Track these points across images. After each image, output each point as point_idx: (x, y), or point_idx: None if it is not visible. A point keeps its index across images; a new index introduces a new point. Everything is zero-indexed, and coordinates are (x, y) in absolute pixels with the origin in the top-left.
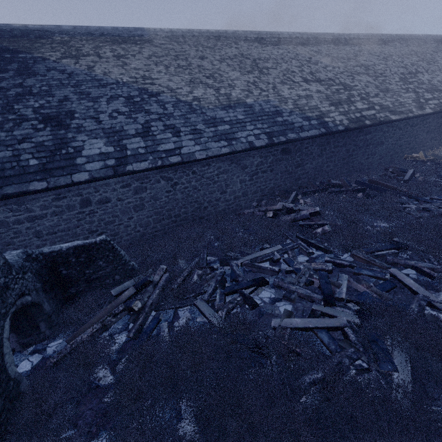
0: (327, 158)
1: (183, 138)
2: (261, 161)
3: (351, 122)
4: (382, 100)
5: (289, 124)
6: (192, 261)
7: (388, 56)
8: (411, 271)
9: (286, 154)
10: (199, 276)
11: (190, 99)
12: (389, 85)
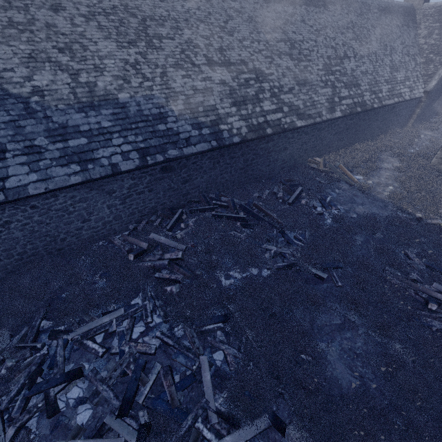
0: (222, 170)
1: (10, 162)
2: (134, 183)
3: (251, 131)
4: (295, 98)
5: (173, 135)
6: (17, 334)
7: (322, 27)
8: (220, 356)
9: (169, 172)
10: (8, 369)
11: (27, 92)
12: (310, 74)
